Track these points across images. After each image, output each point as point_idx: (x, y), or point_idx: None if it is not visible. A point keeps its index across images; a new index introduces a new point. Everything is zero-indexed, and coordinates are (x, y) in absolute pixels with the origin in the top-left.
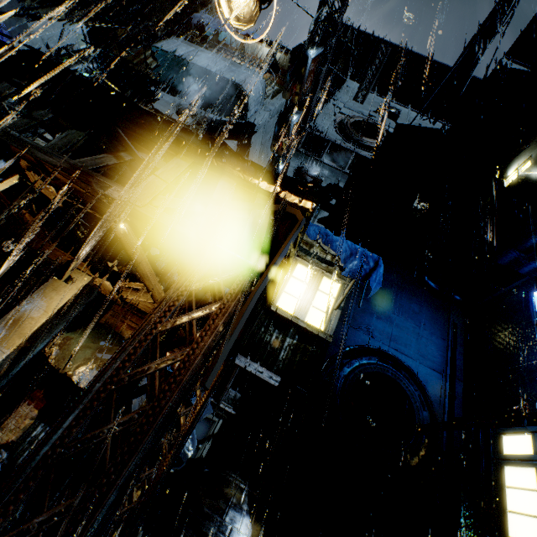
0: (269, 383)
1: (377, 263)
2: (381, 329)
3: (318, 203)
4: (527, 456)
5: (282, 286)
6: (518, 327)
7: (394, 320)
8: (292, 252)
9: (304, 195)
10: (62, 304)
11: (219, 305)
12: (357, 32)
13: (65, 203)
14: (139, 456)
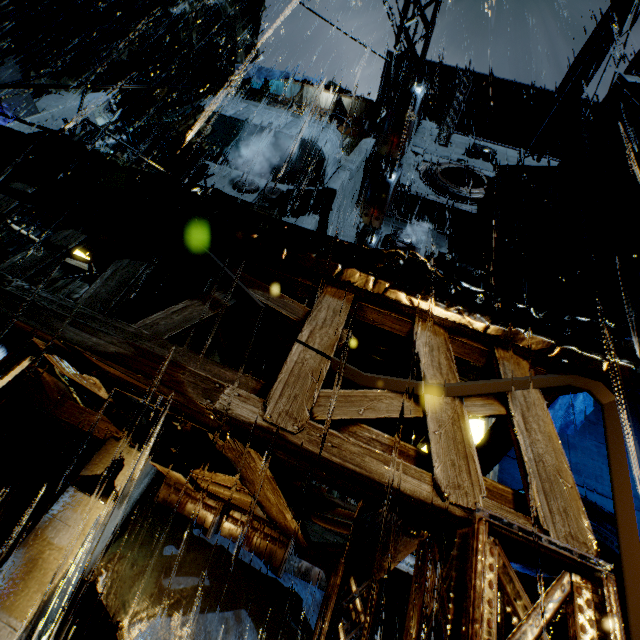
0: None
1: None
2: None
3: None
4: None
5: None
6: None
7: (568, 439)
8: None
9: (610, 352)
10: (105, 514)
11: None
12: (429, 64)
13: (116, 395)
14: None
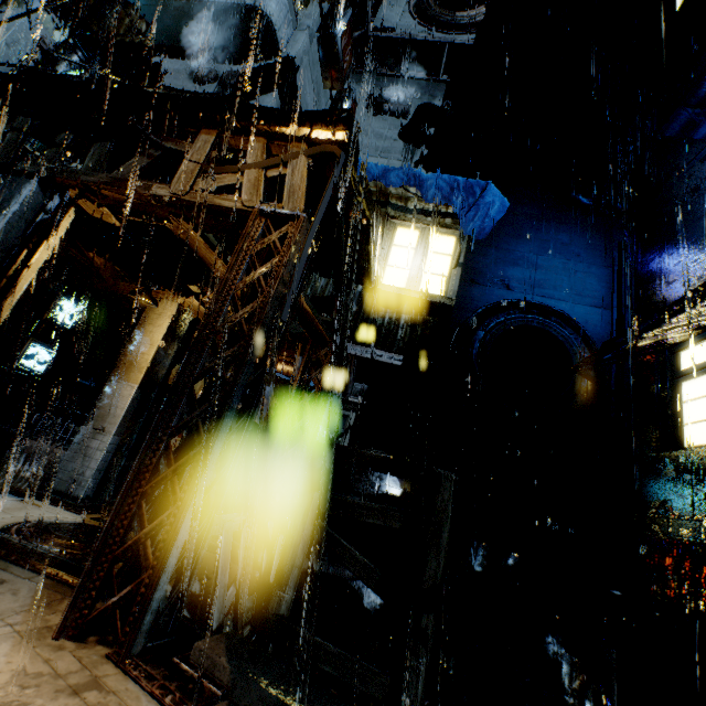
0: (392, 364)
1: (485, 190)
2: (520, 277)
3: (410, 141)
4: (704, 363)
5: (384, 260)
6: (698, 217)
7: (537, 262)
8: (362, 205)
9: (336, 127)
10: (163, 335)
11: (278, 259)
12: None
13: (122, 222)
14: (247, 373)
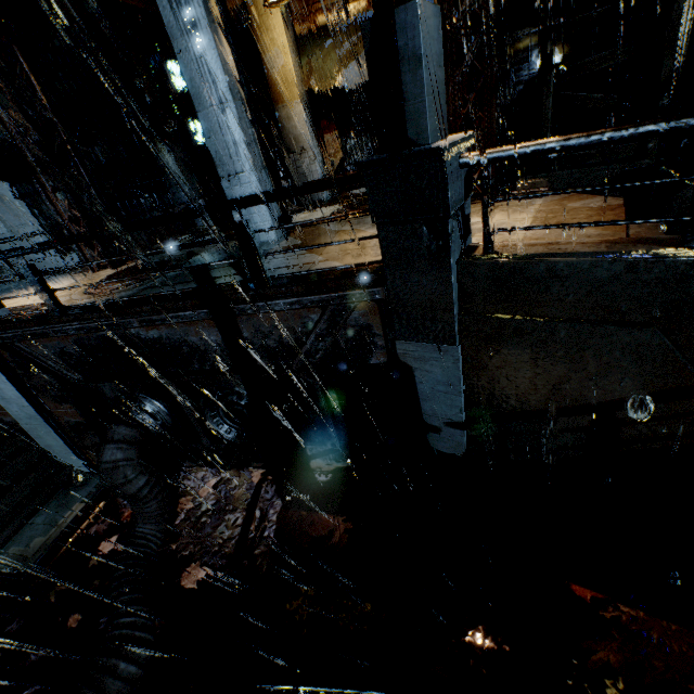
0: None
1: None
2: None
3: None
4: None
5: None
6: None
7: None
8: None
9: None
10: (285, 36)
11: None
12: None
13: None
14: None
